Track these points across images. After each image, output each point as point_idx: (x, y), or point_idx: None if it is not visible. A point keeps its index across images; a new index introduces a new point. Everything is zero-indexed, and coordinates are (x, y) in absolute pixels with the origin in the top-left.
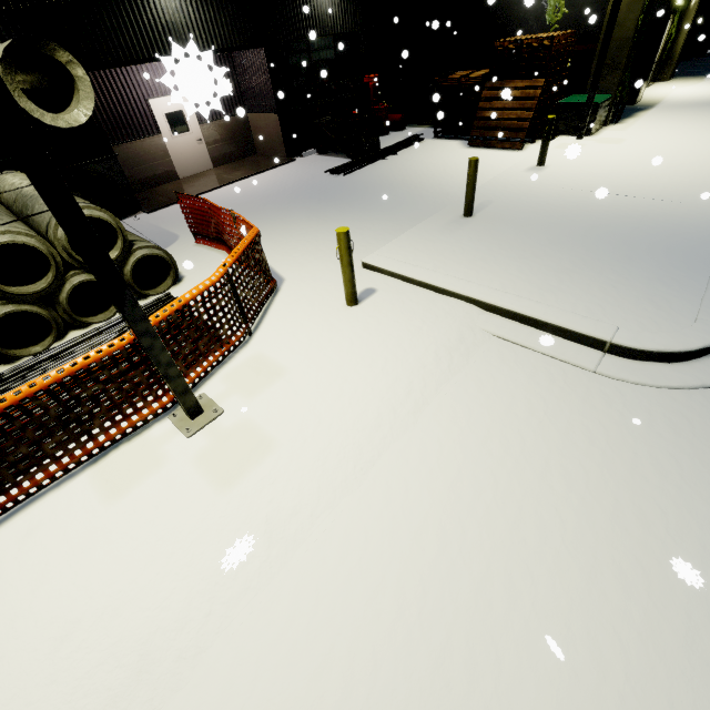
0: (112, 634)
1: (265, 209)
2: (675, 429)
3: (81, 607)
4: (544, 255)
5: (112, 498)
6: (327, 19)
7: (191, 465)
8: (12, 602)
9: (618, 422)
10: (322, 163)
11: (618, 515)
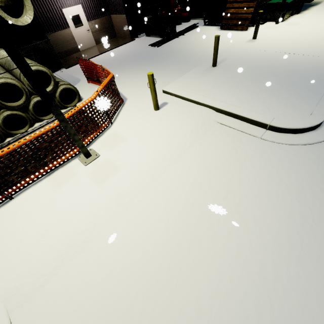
0: (59, 233)
1: (120, 65)
2: (290, 162)
3: (47, 225)
4: (247, 85)
5: (56, 188)
6: None
7: (87, 176)
8: (22, 223)
9: (266, 159)
10: (147, 41)
11: (258, 195)
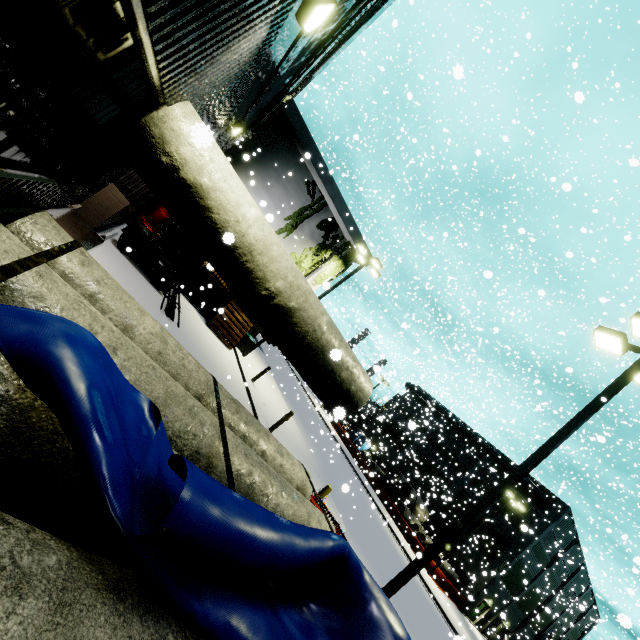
0: None
1: None
2: None
3: None
4: None
5: None
6: None
7: None
8: None
9: None
10: (136, 276)
11: None
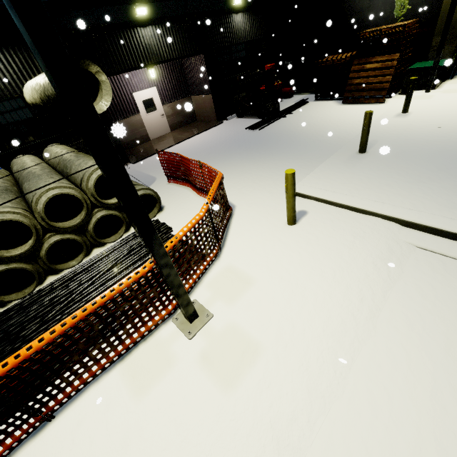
0: None
1: (210, 156)
2: None
3: None
4: (438, 179)
5: (139, 395)
6: (241, 32)
7: (196, 365)
8: None
9: None
10: (241, 123)
11: None
